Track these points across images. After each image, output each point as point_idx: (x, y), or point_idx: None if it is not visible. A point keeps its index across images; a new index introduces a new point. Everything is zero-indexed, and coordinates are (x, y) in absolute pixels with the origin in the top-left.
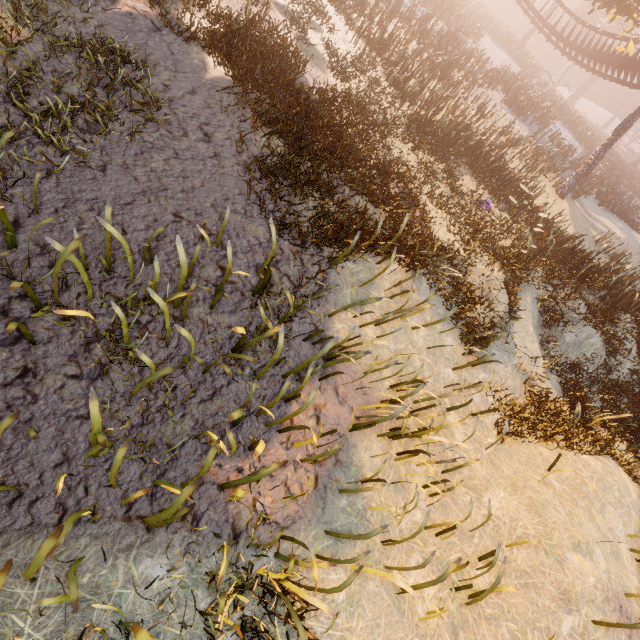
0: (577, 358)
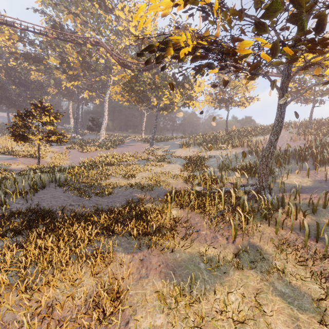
0: None
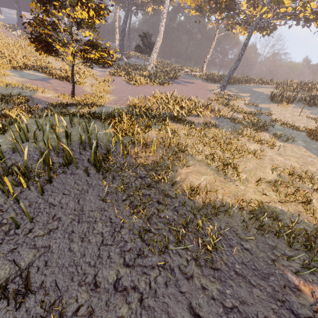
0: None
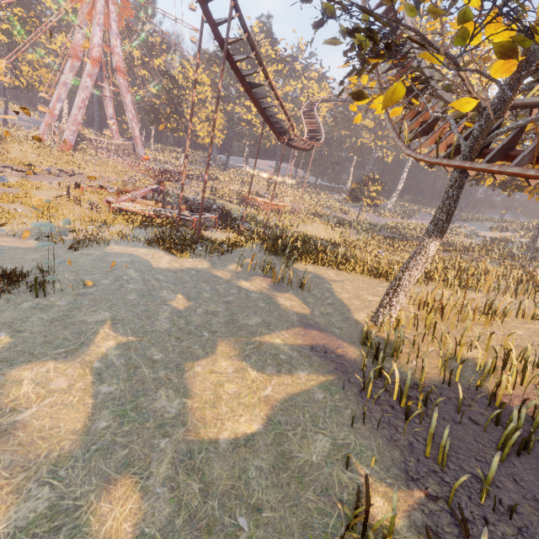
0: None
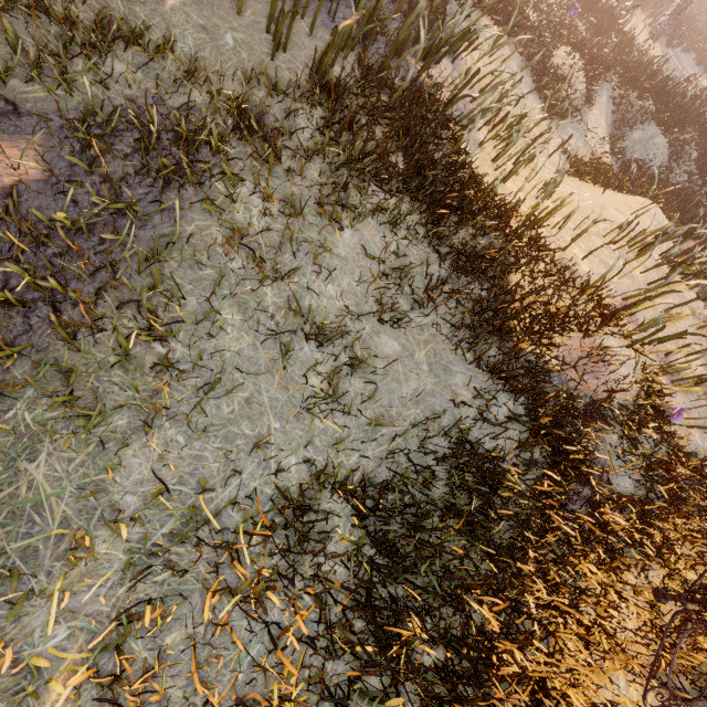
0: (641, 156)
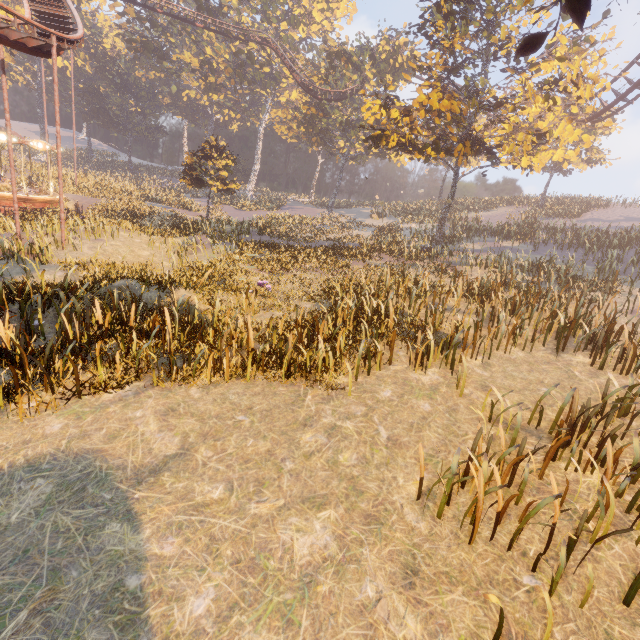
0: None
